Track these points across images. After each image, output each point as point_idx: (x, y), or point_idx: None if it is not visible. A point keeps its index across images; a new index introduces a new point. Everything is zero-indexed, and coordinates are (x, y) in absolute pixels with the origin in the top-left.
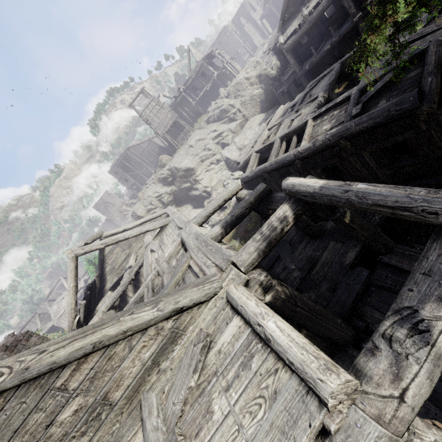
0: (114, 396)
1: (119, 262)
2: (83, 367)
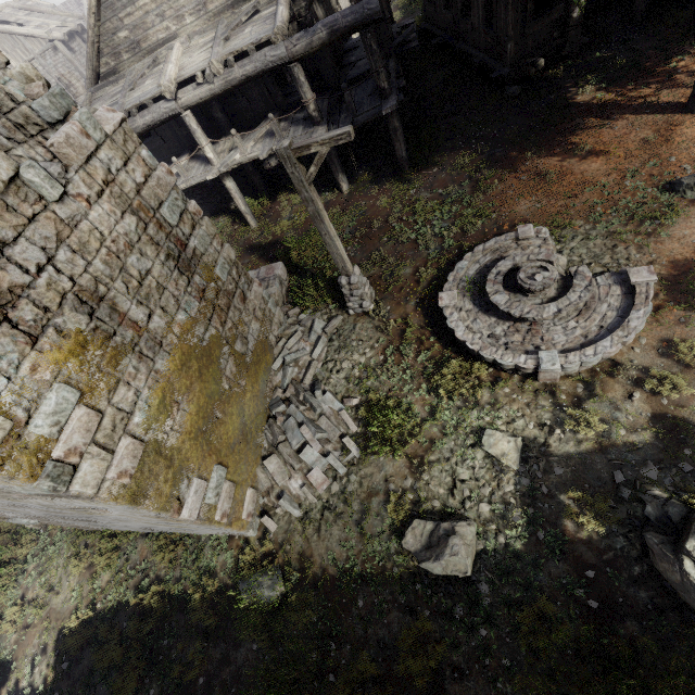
0: (209, 6)
1: None
2: None
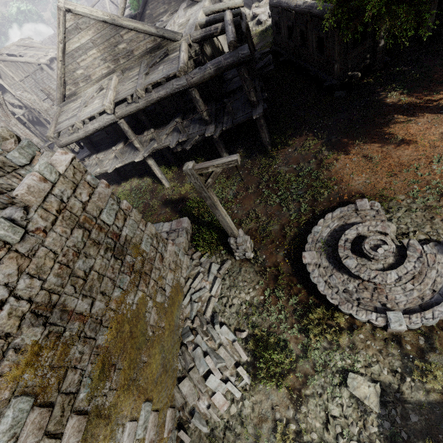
0: (135, 53)
1: (157, 12)
2: (129, 34)
